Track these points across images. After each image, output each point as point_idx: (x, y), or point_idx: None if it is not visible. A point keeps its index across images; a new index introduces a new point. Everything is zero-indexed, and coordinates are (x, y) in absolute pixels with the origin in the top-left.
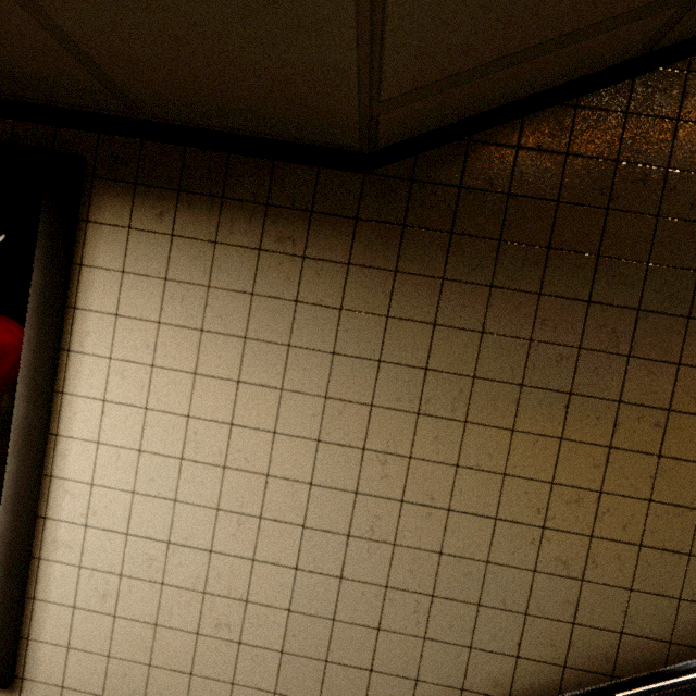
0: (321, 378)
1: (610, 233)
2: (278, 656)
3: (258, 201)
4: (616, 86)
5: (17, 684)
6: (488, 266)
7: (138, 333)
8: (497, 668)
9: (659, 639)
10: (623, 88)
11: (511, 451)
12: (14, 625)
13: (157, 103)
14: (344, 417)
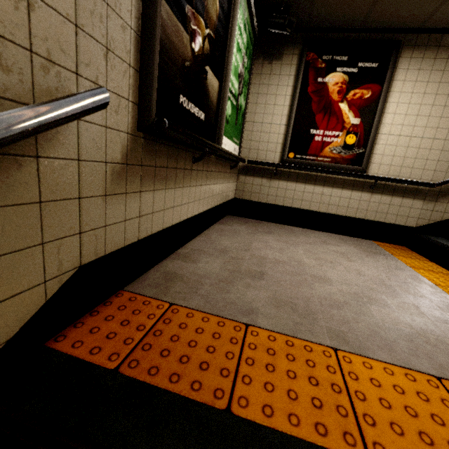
0: None
1: None
2: (437, 162)
3: (448, 46)
4: None
5: (365, 174)
6: None
7: (409, 85)
8: None
9: None
10: None
11: None
12: (369, 159)
13: (433, 23)
14: None
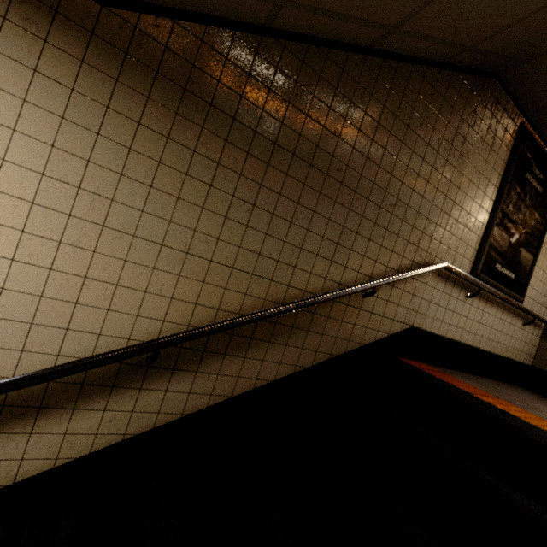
0: (50, 132)
1: (241, 110)
2: None
3: None
4: (254, 35)
5: None
6: (177, 102)
7: None
8: (152, 327)
9: (234, 313)
10: (257, 39)
11: (176, 209)
12: None
13: None
14: (66, 163)
